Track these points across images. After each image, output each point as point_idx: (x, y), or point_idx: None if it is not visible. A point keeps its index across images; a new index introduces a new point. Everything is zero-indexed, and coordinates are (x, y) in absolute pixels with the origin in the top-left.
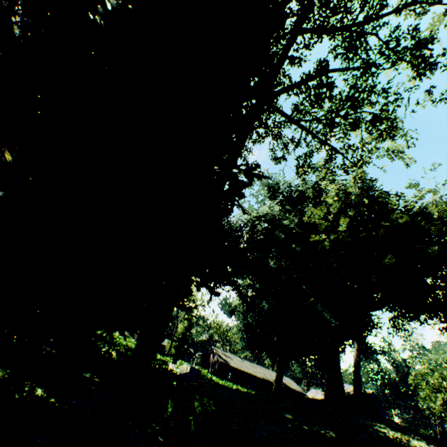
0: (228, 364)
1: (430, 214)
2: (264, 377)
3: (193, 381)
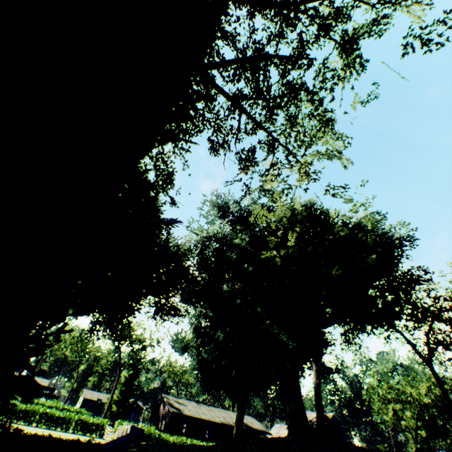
0: (182, 414)
1: (364, 228)
2: (223, 421)
3: (132, 447)
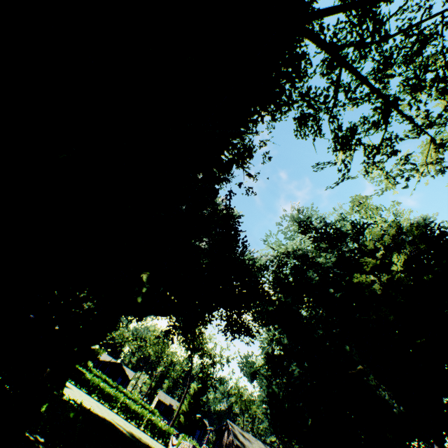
0: None
1: None
2: None
3: None
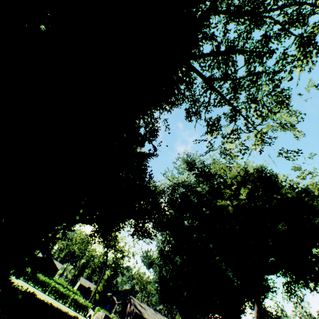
0: (142, 316)
1: (310, 194)
2: None
3: None
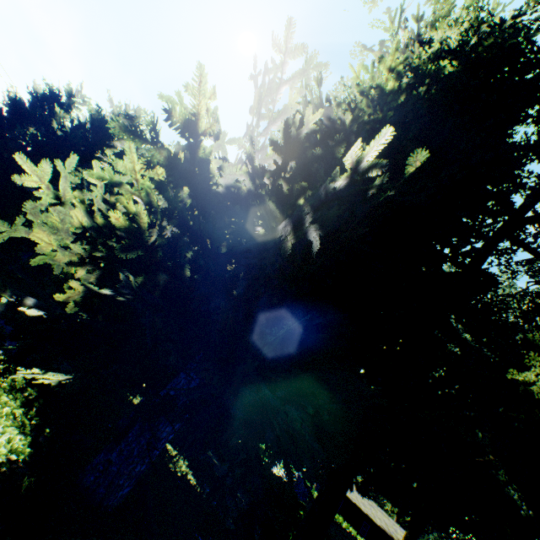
0: None
1: None
2: (385, 528)
3: (301, 499)
